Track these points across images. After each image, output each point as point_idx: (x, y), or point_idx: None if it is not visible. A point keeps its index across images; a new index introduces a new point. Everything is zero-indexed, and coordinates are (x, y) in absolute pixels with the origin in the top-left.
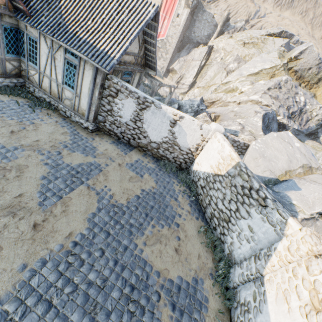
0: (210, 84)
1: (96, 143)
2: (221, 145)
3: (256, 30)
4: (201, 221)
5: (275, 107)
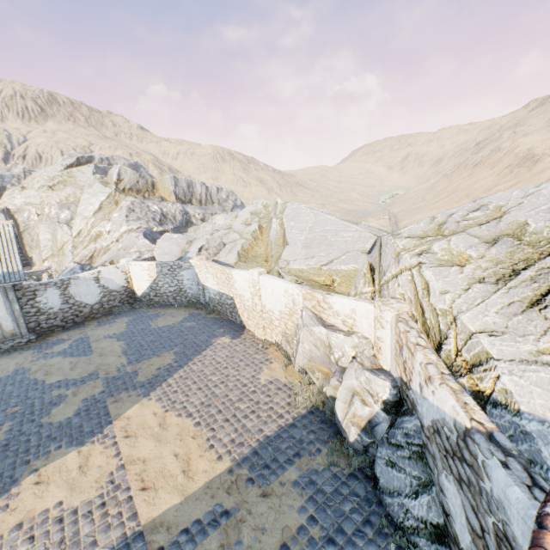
0: (59, 247)
1: (55, 339)
2: (139, 265)
3: (48, 168)
4: (173, 306)
5: (146, 225)
